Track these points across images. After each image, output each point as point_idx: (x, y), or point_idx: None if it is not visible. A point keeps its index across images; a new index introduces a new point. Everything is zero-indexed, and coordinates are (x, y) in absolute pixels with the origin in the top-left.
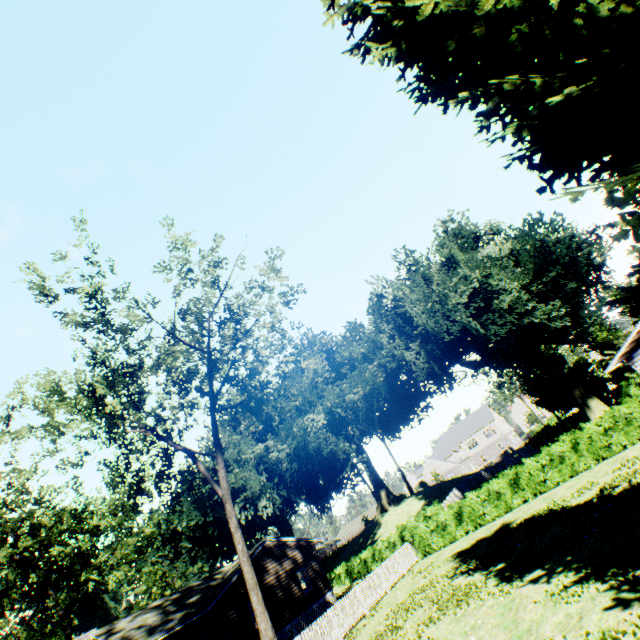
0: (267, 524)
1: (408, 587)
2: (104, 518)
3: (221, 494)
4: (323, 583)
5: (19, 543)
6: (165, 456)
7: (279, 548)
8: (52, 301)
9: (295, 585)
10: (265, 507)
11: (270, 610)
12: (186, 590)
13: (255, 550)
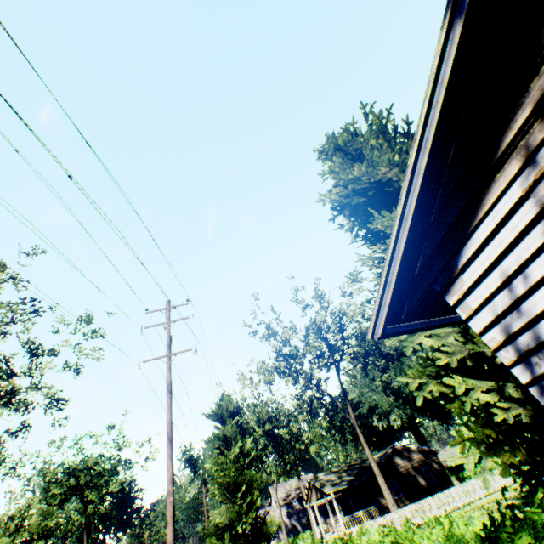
0: (401, 430)
1: (491, 498)
2: (300, 415)
3: (352, 421)
4: (445, 480)
5: (266, 426)
6: (319, 396)
7: (405, 451)
8: (255, 334)
9: (421, 477)
10: (395, 419)
11: (403, 489)
12: (350, 466)
13: (387, 450)
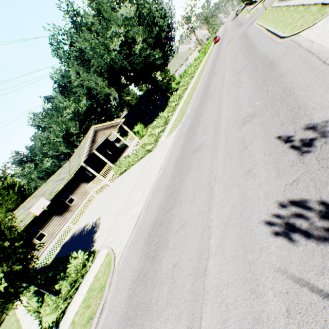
0: None
1: None
2: None
3: None
4: None
5: None
6: None
7: None
8: None
9: None
10: None
11: None
12: None
13: None
